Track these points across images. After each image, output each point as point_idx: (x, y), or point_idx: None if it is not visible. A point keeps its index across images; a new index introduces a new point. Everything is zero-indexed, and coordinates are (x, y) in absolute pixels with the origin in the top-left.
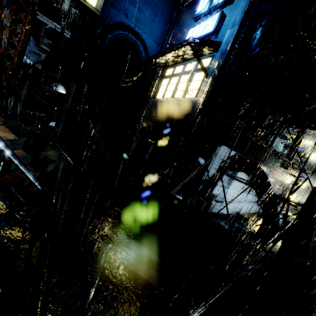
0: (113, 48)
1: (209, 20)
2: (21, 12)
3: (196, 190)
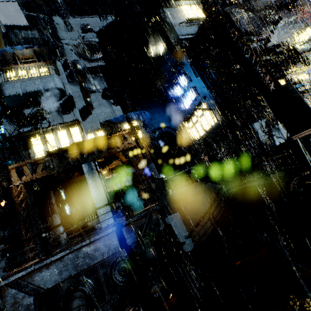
0: None
1: (189, 93)
2: (136, 161)
3: None
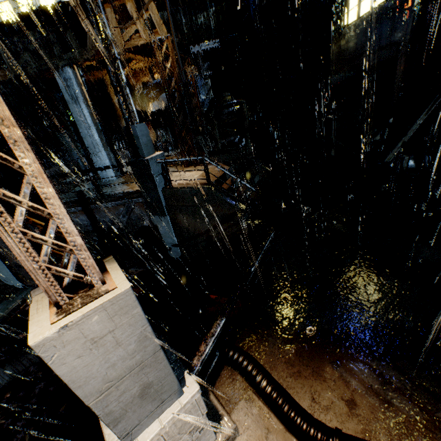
0: (262, 2)
1: None
2: (184, 62)
3: (440, 143)
